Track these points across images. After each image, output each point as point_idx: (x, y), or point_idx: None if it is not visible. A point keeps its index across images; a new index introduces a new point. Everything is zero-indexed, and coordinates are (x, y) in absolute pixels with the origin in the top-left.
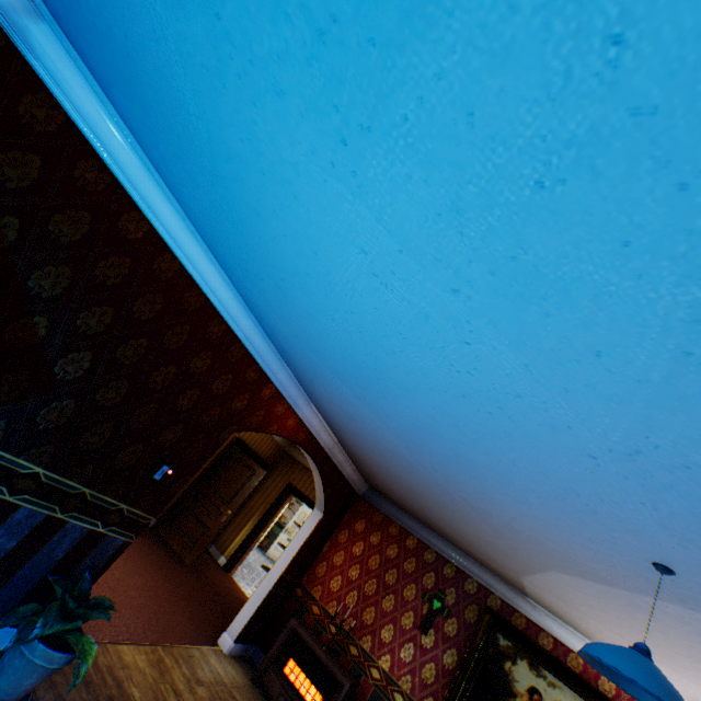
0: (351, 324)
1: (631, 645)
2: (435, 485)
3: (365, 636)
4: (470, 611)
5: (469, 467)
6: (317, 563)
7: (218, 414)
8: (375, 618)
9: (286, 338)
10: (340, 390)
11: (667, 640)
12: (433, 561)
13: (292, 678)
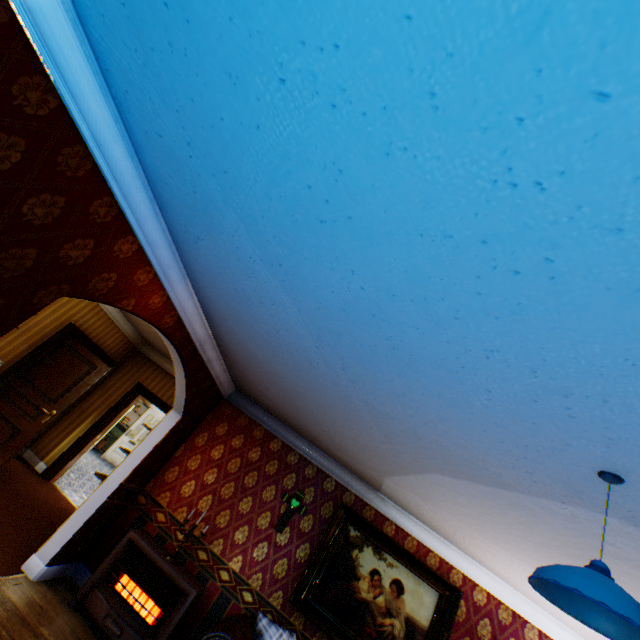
0: (319, 88)
1: (592, 566)
2: (332, 387)
3: (217, 540)
4: (326, 508)
5: (404, 363)
6: (167, 468)
7: (33, 259)
8: (230, 521)
9: (169, 152)
10: (241, 253)
11: (527, 531)
12: (296, 463)
13: (126, 595)
